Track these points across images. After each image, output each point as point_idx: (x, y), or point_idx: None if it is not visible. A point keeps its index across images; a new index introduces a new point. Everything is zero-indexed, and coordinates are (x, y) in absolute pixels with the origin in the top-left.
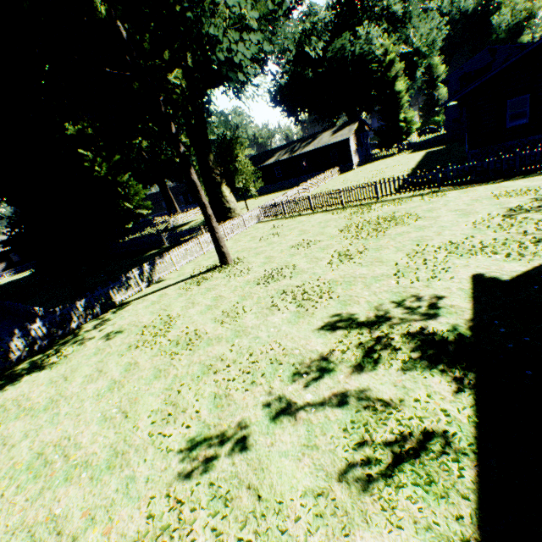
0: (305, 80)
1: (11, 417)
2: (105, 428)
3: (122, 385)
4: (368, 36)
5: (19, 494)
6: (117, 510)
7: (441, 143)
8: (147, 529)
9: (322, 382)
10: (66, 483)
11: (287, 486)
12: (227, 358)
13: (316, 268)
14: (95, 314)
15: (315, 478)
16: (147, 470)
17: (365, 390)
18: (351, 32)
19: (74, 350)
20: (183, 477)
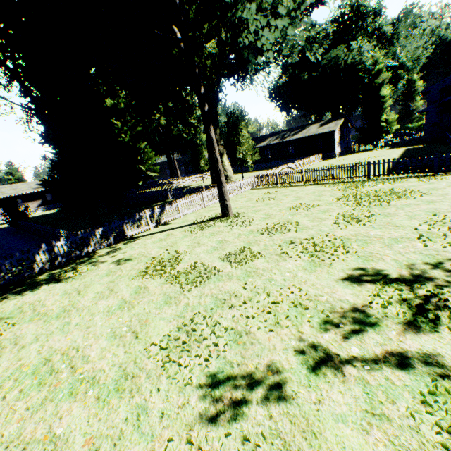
0: (300, 81)
1: (26, 319)
2: (114, 345)
3: (132, 306)
4: (360, 49)
5: (20, 399)
6: (125, 446)
7: (419, 143)
8: None
9: (366, 335)
10: (70, 398)
11: None
12: (241, 295)
13: (321, 225)
14: (108, 243)
15: None
16: (161, 402)
17: (433, 355)
18: (346, 45)
19: (88, 269)
20: (206, 420)
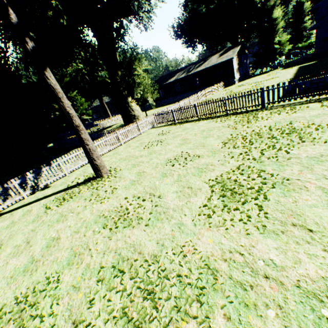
0: (199, 15)
1: None
2: None
3: None
4: None
5: None
6: None
7: (310, 60)
8: None
9: None
10: None
11: None
12: None
13: (185, 210)
14: None
15: None
16: None
17: None
18: None
19: None
20: None
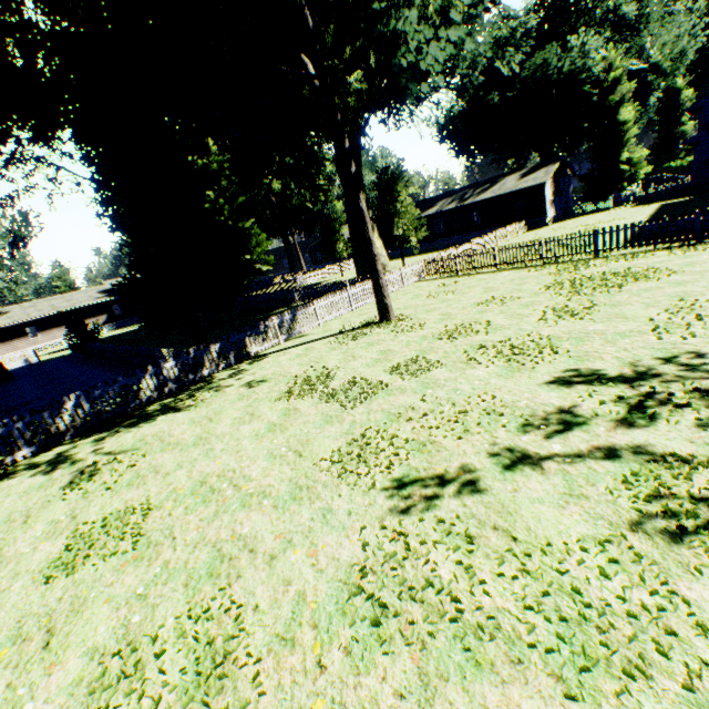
0: (487, 107)
1: (156, 449)
2: (276, 464)
3: (284, 428)
4: (584, 48)
5: (189, 514)
6: (318, 536)
7: (684, 194)
8: (367, 555)
9: (570, 434)
10: (244, 509)
11: (552, 531)
12: (420, 408)
13: (521, 324)
14: (228, 363)
15: (593, 525)
16: (346, 504)
17: (643, 445)
18: (560, 43)
19: (211, 395)
20: (397, 513)
